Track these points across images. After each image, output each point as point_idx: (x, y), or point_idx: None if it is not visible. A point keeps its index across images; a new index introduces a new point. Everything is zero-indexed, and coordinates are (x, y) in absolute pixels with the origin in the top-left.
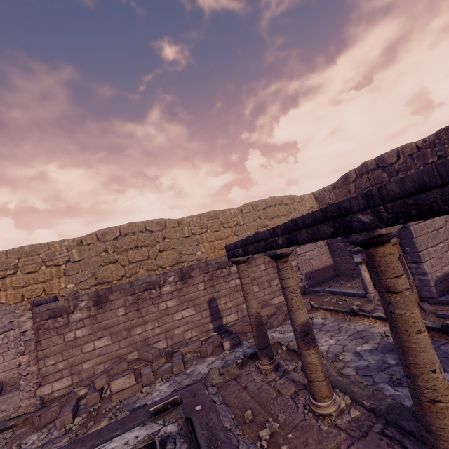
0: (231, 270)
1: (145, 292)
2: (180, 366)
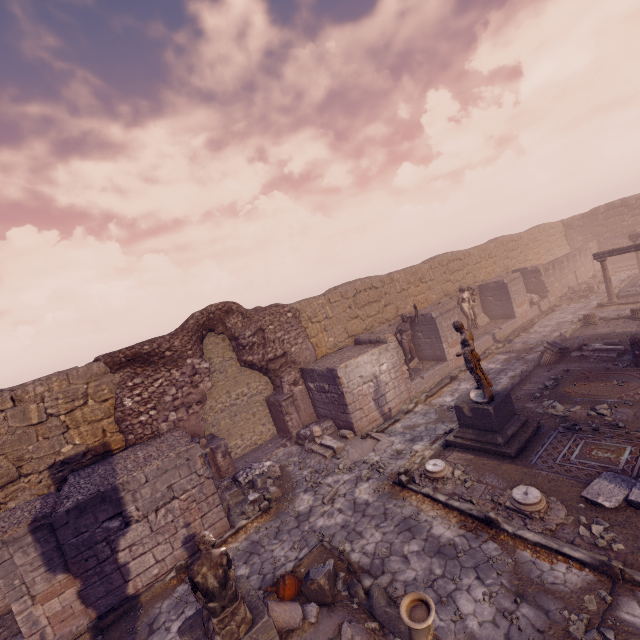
0: (576, 258)
1: (561, 264)
2: (600, 286)
